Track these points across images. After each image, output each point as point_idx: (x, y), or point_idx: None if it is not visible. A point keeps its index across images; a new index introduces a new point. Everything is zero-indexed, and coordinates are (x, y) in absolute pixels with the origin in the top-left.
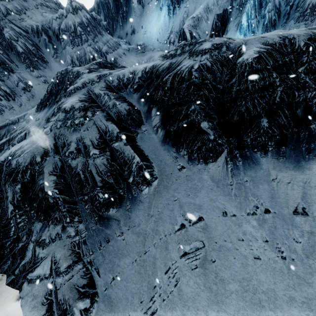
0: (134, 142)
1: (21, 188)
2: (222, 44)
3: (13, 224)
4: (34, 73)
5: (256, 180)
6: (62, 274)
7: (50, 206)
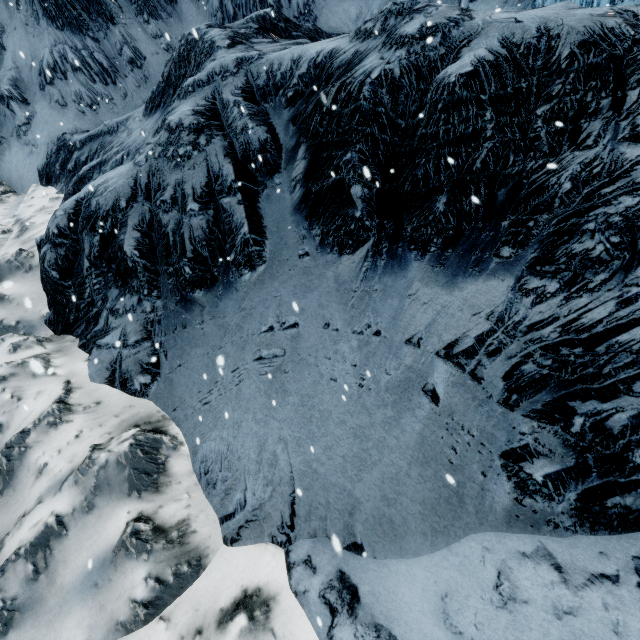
0: (255, 201)
1: (100, 241)
2: (438, 28)
3: (88, 285)
4: (150, 28)
5: (388, 291)
6: (129, 347)
7: (129, 271)
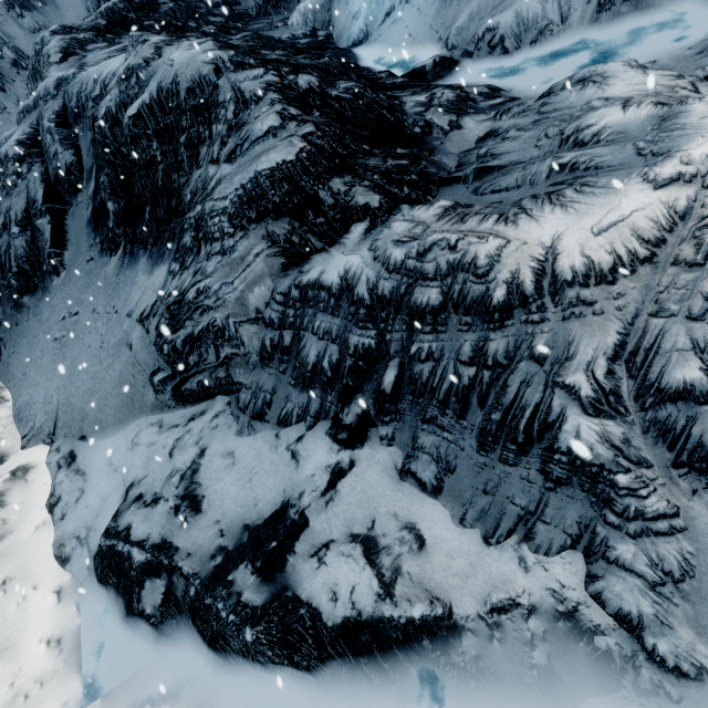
0: (63, 219)
1: None
2: (133, 70)
3: None
4: (26, 22)
5: (127, 281)
6: None
7: None
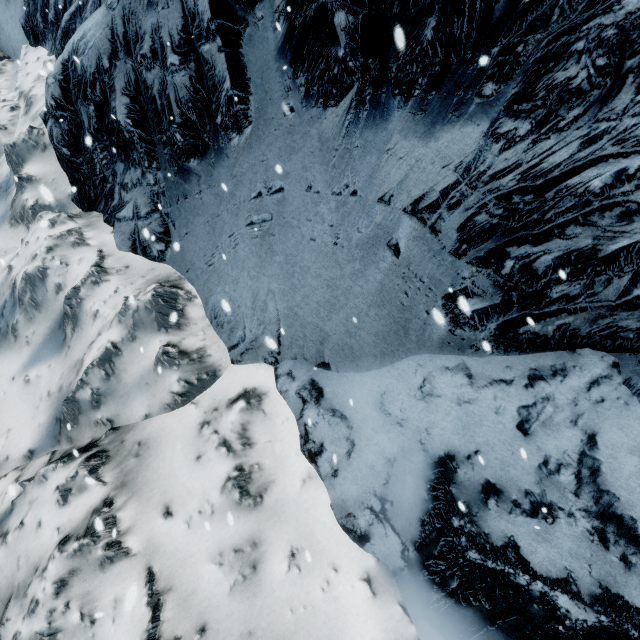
0: (236, 46)
1: (95, 111)
2: None
3: (96, 161)
4: None
5: (368, 148)
6: (142, 219)
7: (127, 143)
